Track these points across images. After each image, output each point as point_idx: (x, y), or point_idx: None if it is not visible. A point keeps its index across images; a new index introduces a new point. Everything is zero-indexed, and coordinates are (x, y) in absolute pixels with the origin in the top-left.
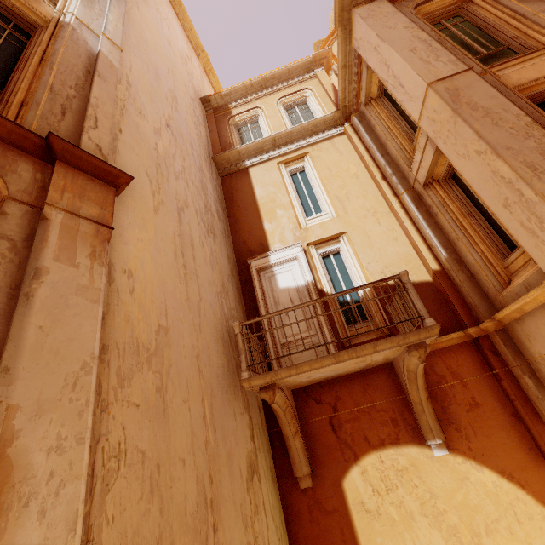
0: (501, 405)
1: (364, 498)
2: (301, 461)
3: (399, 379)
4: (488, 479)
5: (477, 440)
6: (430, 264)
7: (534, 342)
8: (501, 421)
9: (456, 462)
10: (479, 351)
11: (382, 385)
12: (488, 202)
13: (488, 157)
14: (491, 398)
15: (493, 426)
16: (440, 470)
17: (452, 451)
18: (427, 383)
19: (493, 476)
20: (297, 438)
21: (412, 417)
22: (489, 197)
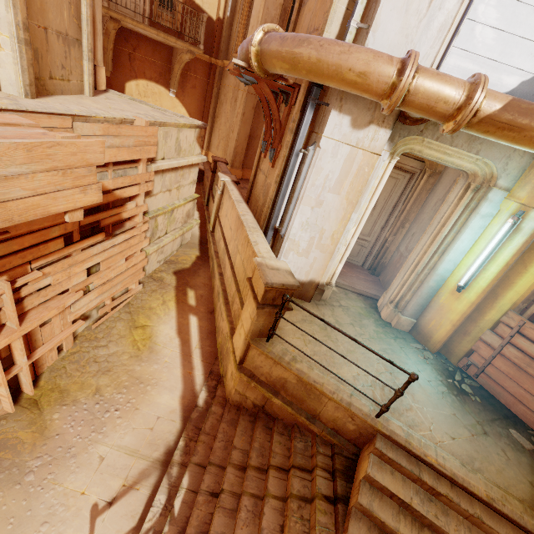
0: (202, 93)
1: (133, 94)
2: (110, 64)
3: (173, 58)
4: (183, 111)
5: (187, 99)
6: (220, 12)
7: (227, 79)
8: (199, 98)
9: (176, 101)
10: (210, 70)
11: (163, 55)
12: (251, 19)
13: (263, 3)
14: (201, 89)
15: (195, 98)
16: (169, 101)
17: (177, 97)
18: (183, 68)
19: (185, 111)
20: (111, 52)
21: (169, 77)
22: (253, 18)
